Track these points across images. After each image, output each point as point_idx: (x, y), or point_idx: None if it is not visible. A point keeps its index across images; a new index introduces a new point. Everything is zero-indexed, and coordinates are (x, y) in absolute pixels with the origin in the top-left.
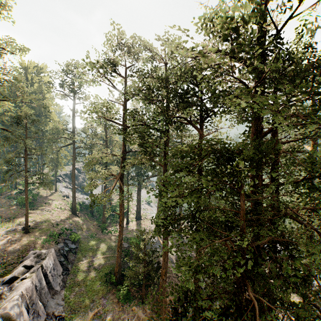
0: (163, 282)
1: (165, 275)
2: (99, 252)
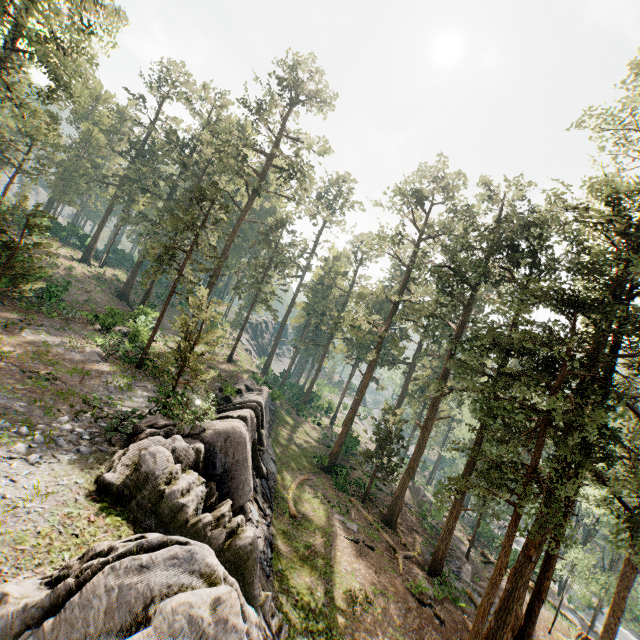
0: (407, 478)
1: (413, 469)
2: (298, 432)
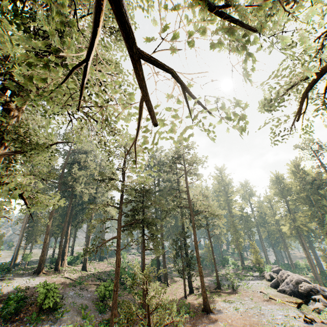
0: None
1: None
2: None
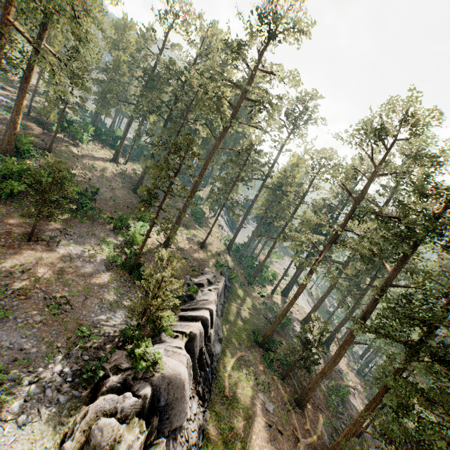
0: (320, 379)
1: (326, 374)
2: (245, 304)
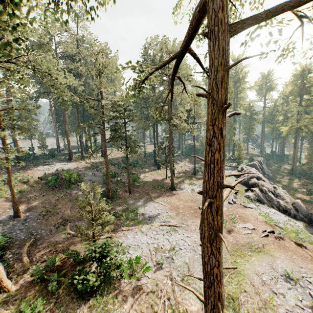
0: None
1: None
2: (280, 168)
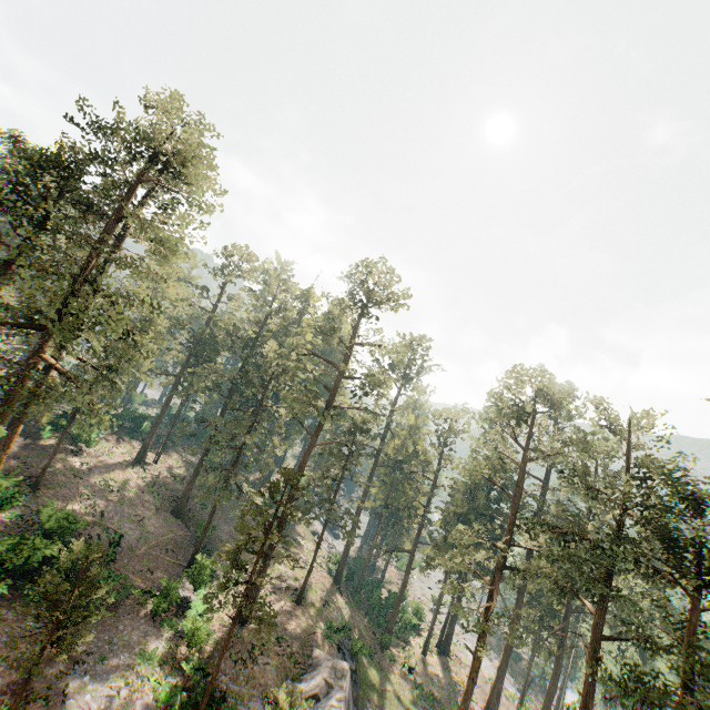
0: None
1: None
2: (387, 700)
